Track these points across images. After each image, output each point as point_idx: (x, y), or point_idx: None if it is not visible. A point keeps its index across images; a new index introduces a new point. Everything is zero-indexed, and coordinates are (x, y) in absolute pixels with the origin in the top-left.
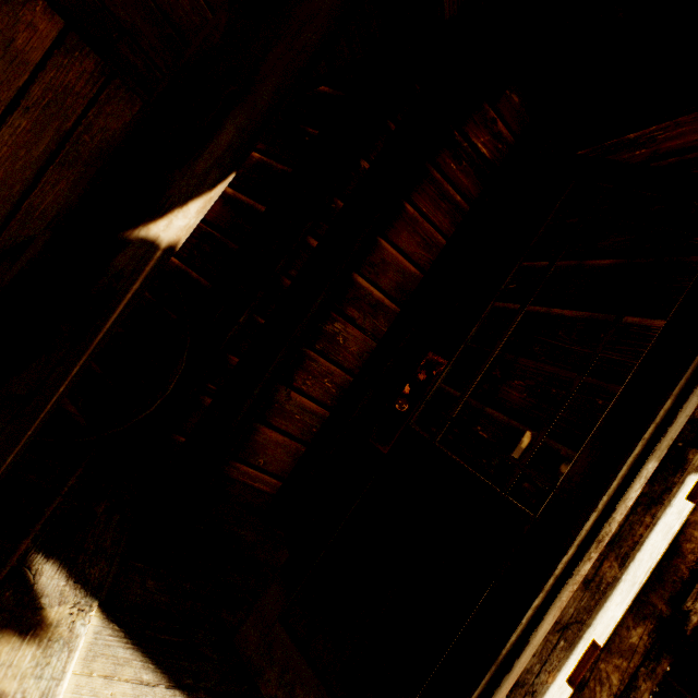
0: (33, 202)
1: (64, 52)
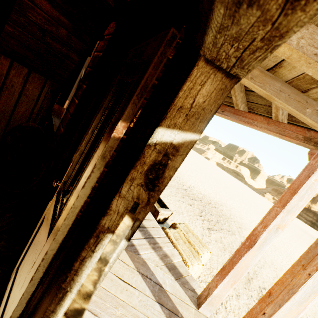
0: (15, 115)
1: (13, 68)
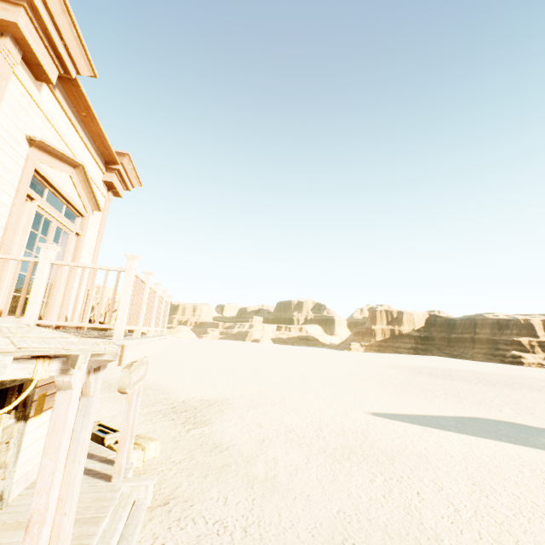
0: None
1: None
